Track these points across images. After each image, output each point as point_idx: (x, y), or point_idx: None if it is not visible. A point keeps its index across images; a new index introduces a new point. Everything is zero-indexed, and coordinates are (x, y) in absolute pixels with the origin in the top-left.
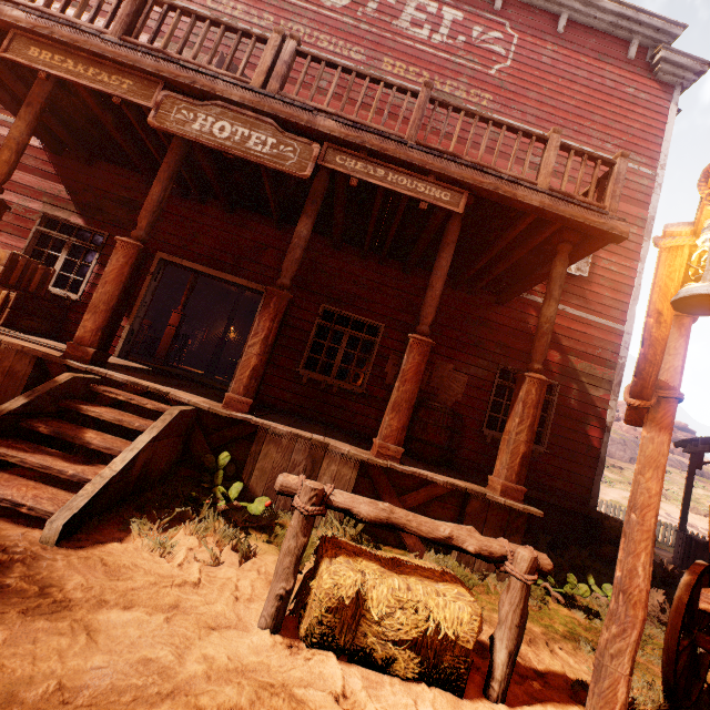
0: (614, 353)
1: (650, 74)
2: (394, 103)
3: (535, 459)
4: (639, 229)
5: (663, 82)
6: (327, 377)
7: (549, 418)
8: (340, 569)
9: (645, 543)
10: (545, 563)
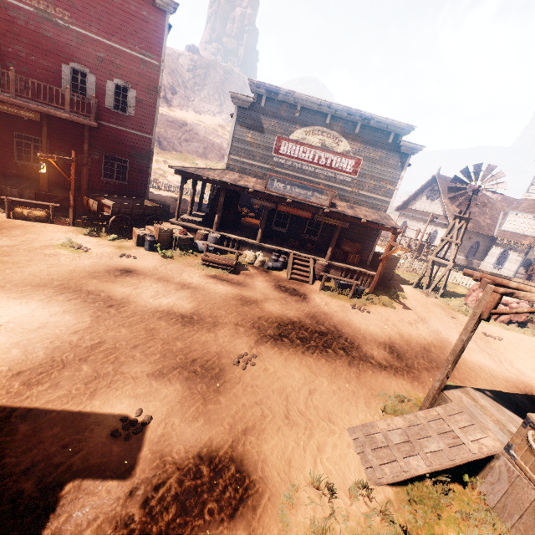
0: (149, 147)
1: (154, 4)
2: (13, 16)
3: (124, 187)
4: (155, 93)
5: (161, 9)
6: (30, 163)
7: (127, 172)
8: (17, 209)
9: (72, 201)
10: (58, 206)
